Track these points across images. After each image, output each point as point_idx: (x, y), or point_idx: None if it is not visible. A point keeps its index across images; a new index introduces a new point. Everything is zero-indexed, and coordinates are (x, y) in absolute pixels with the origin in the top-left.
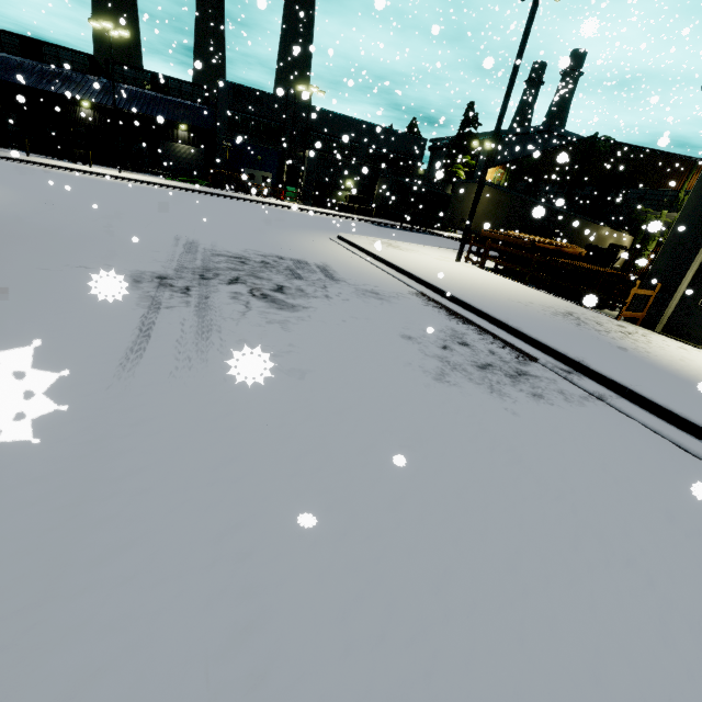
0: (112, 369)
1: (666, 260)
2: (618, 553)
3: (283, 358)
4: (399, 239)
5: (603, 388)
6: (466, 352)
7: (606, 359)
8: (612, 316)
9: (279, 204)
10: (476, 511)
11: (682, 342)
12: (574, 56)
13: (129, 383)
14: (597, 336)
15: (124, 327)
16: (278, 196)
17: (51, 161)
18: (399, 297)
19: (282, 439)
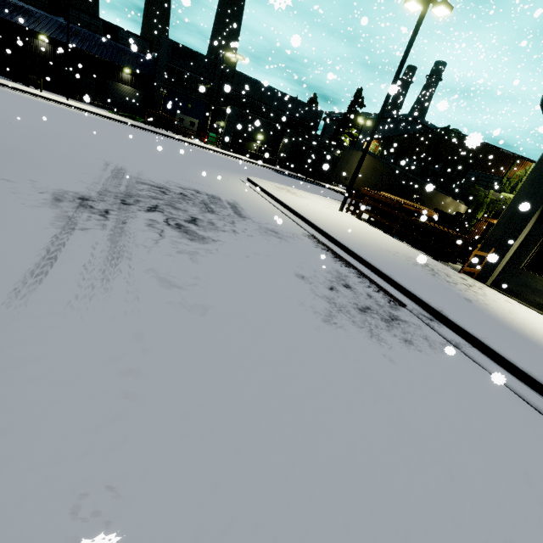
0: (3, 294)
1: (500, 231)
2: (495, 530)
3: (188, 291)
4: (296, 187)
5: (458, 337)
6: (349, 294)
7: (458, 309)
8: (455, 268)
9: (201, 146)
10: (365, 481)
11: (506, 295)
12: (437, 65)
13: (18, 313)
14: (448, 287)
15: (31, 247)
16: (201, 139)
17: (4, 81)
18: (295, 238)
19: (175, 388)
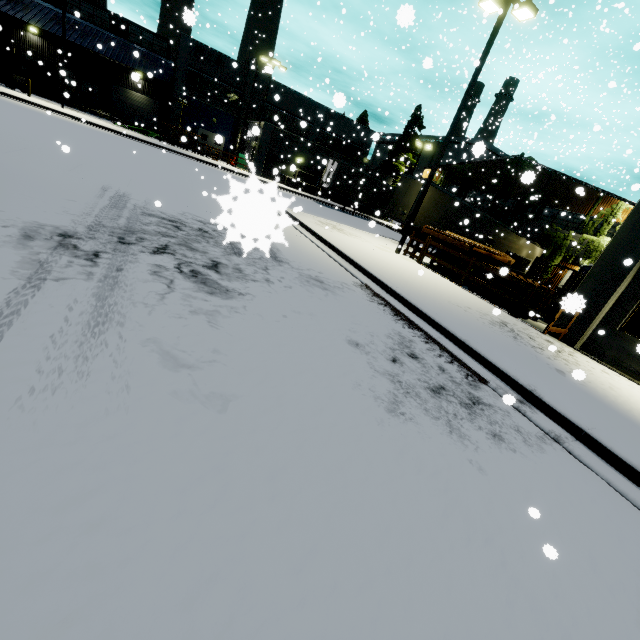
0: None
1: (592, 283)
2: None
3: (202, 372)
4: (342, 222)
5: (557, 426)
6: (417, 368)
7: (552, 387)
8: (536, 327)
9: (229, 169)
10: None
11: (599, 362)
12: (508, 83)
13: None
14: (535, 354)
15: None
16: (228, 161)
17: None
18: (344, 289)
19: (174, 548)
